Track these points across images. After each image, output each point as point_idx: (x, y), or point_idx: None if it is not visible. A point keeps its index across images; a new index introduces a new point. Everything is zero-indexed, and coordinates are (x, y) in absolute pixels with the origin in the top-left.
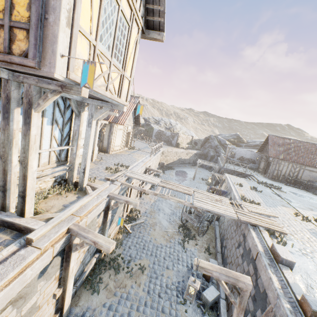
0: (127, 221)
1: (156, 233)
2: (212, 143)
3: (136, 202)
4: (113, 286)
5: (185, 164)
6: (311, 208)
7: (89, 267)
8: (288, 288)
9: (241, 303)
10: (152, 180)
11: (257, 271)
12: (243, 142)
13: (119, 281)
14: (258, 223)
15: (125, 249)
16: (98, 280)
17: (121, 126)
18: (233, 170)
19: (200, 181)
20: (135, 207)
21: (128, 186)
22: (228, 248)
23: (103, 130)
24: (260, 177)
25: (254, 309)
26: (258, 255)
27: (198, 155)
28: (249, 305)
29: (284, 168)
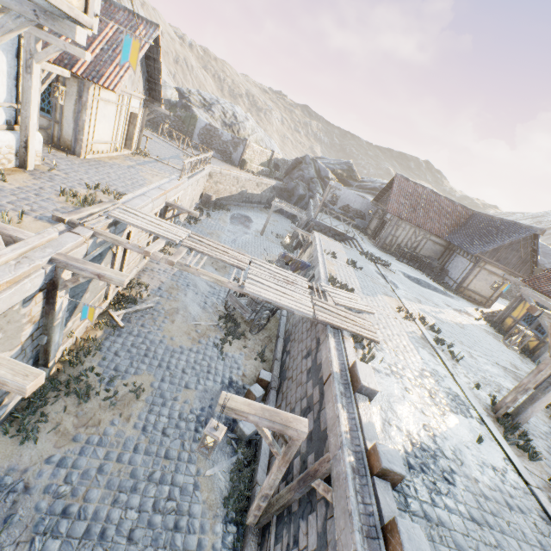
0: (116, 305)
1: (176, 328)
2: (305, 172)
3: (121, 278)
4: (73, 424)
5: (252, 203)
6: (420, 300)
7: (15, 397)
8: (358, 431)
9: (287, 455)
10: (171, 232)
11: (324, 399)
12: (356, 179)
13: (86, 415)
14: (343, 324)
15: (107, 357)
16: (38, 417)
17: (110, 94)
18: (328, 227)
19: (273, 238)
20: (139, 278)
21: (111, 240)
22: (292, 355)
23: (58, 92)
24: (366, 244)
25: (306, 451)
26: (330, 379)
27: (278, 190)
28: (301, 444)
29: (402, 233)
